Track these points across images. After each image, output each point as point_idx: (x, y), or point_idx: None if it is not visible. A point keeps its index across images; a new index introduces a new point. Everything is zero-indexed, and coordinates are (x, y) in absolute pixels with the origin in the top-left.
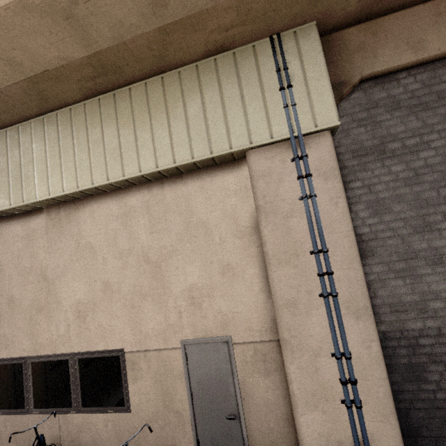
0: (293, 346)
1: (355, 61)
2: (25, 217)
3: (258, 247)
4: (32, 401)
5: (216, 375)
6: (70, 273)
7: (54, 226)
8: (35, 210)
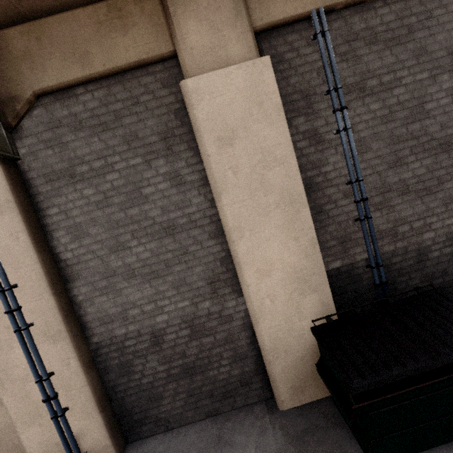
0: (2, 379)
1: (23, 72)
2: None
3: None
4: None
5: None
6: None
7: None
8: None
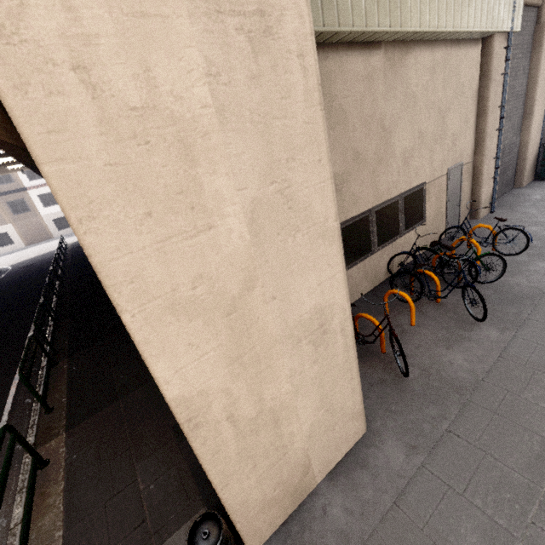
0: (486, 157)
1: None
2: (365, 50)
3: (475, 106)
4: (376, 243)
5: (456, 186)
6: (400, 123)
7: (390, 69)
8: (375, 42)
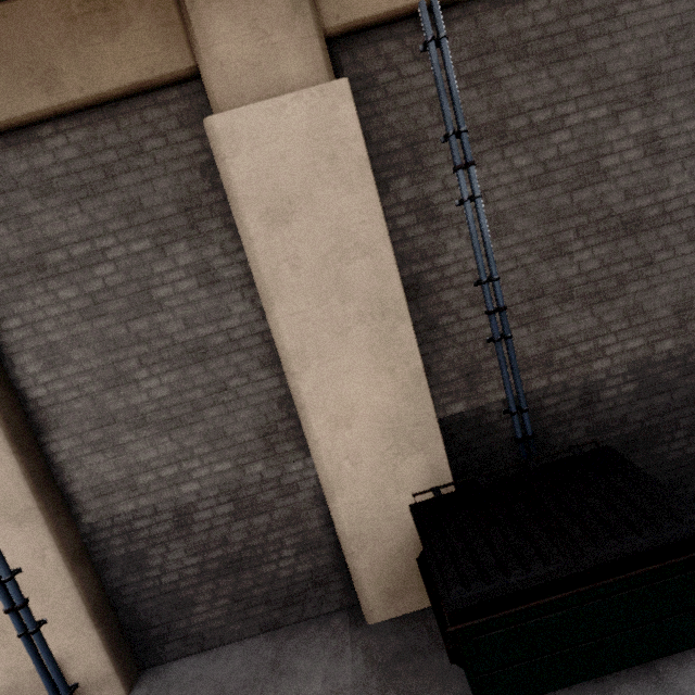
0: None
1: None
2: None
3: None
4: None
5: None
6: None
7: None
8: None
